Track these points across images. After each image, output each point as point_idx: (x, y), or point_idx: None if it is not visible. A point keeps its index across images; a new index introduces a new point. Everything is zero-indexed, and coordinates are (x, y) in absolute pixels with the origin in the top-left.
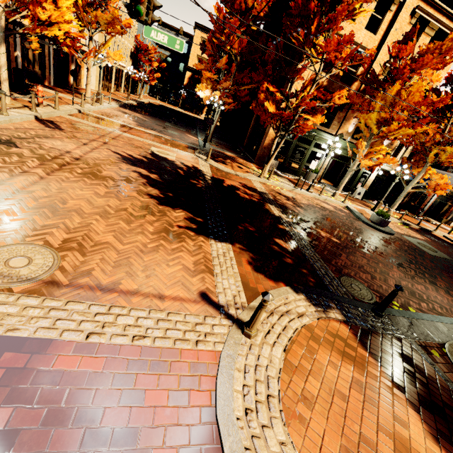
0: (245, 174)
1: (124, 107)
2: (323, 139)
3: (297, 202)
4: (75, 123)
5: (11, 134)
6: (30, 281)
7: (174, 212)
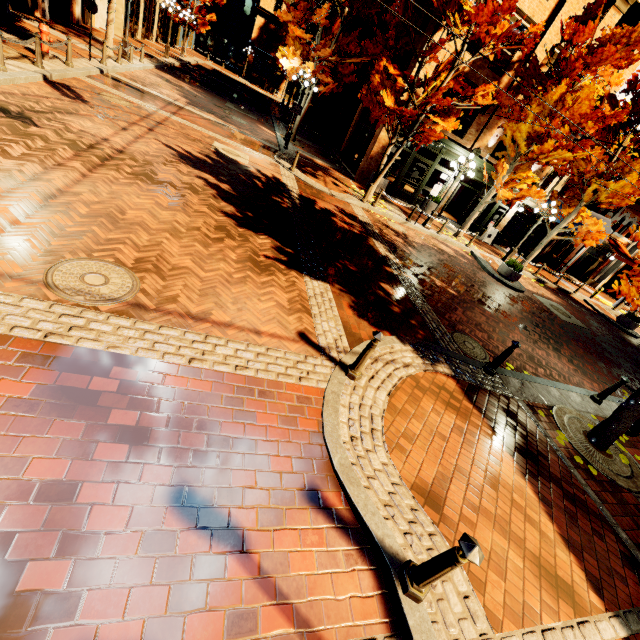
0: (342, 195)
1: (163, 70)
2: (453, 154)
3: (409, 239)
4: (101, 92)
5: (21, 104)
6: (114, 301)
7: (258, 238)
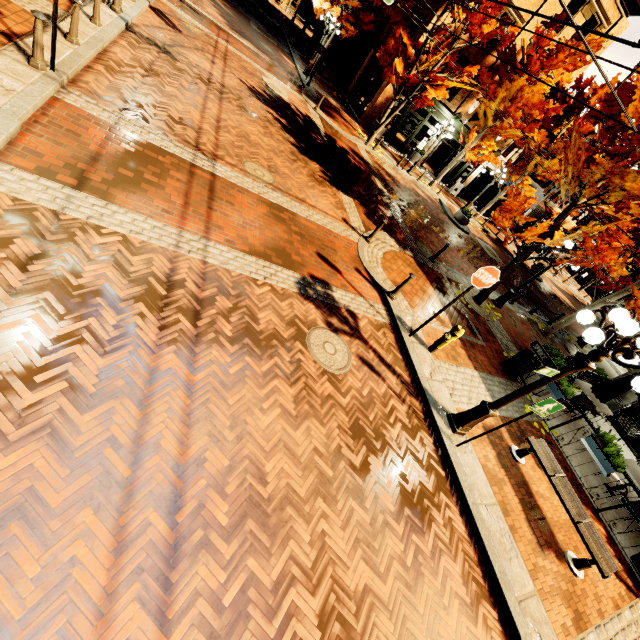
0: (352, 137)
1: None
2: (440, 115)
3: (397, 181)
4: (180, 18)
5: (158, 38)
6: (271, 185)
7: (312, 163)
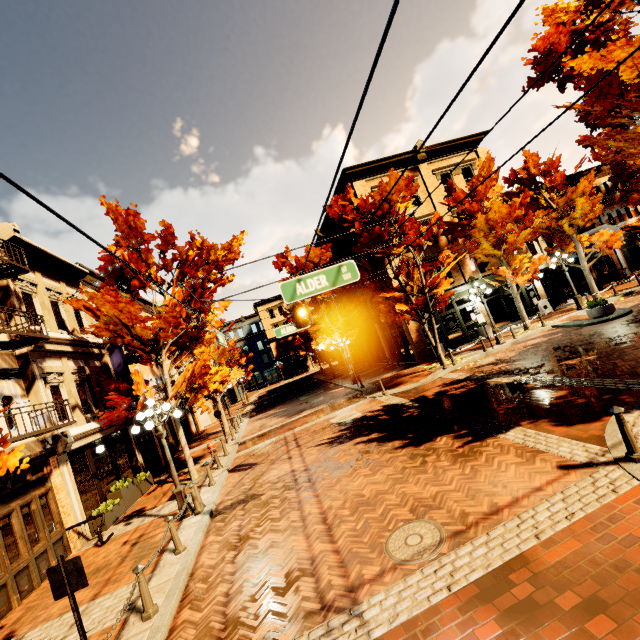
0: (429, 377)
1: (253, 416)
2: (459, 294)
3: (506, 359)
4: (253, 453)
5: (240, 492)
6: (442, 542)
7: (437, 442)
